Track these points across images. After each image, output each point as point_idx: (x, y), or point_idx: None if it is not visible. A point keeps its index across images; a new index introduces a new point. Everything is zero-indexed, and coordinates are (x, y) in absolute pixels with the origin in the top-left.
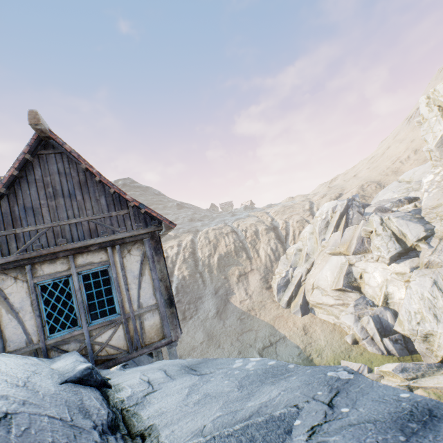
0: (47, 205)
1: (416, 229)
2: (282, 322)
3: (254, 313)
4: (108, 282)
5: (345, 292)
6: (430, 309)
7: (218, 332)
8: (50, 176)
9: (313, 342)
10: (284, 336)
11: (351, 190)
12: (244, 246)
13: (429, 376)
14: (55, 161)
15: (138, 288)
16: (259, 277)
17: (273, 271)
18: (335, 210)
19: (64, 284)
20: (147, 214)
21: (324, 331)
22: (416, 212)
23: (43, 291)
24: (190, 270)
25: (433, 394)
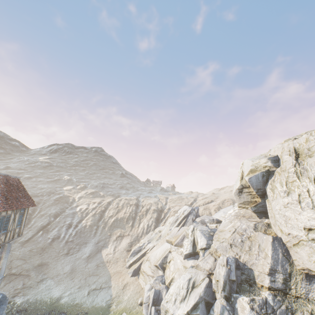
0: None
1: (203, 241)
2: (117, 276)
3: (108, 264)
4: None
5: (158, 269)
6: (176, 294)
7: (79, 269)
8: None
9: (122, 295)
10: (110, 286)
11: (218, 200)
12: (136, 217)
13: None
14: None
15: None
16: (128, 241)
17: (140, 240)
18: (184, 212)
19: None
20: None
21: (133, 291)
22: (214, 230)
23: None
24: (93, 222)
25: None
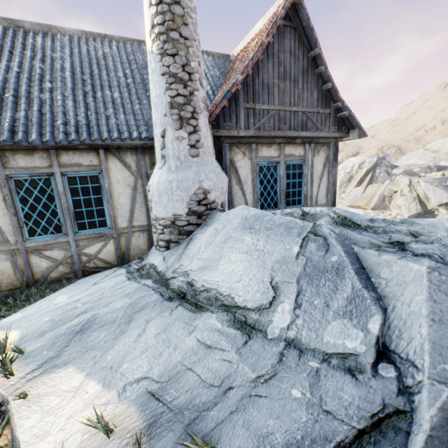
0: (277, 86)
1: (441, 195)
2: None
3: None
4: (300, 176)
5: None
6: None
7: None
8: (284, 53)
9: None
10: None
11: (370, 150)
12: None
13: None
14: (288, 37)
15: (318, 187)
16: None
17: None
18: (362, 166)
19: (273, 169)
20: (342, 118)
21: None
22: (443, 180)
23: (260, 171)
24: None
25: None
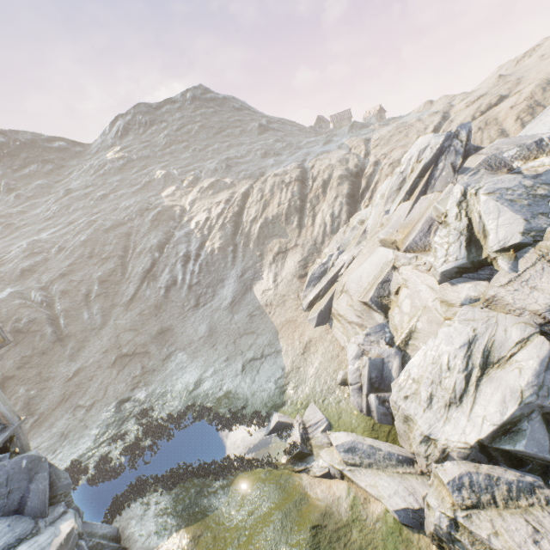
0: None
1: (509, 226)
2: (289, 330)
3: (269, 310)
4: None
5: (370, 309)
6: (432, 384)
7: (221, 328)
8: None
9: (303, 367)
10: (279, 350)
11: (527, 87)
12: (303, 206)
13: (377, 469)
14: None
15: None
16: (298, 259)
17: (321, 251)
18: (421, 156)
19: None
20: None
21: (325, 356)
22: (549, 177)
23: None
24: (223, 241)
25: (351, 499)
